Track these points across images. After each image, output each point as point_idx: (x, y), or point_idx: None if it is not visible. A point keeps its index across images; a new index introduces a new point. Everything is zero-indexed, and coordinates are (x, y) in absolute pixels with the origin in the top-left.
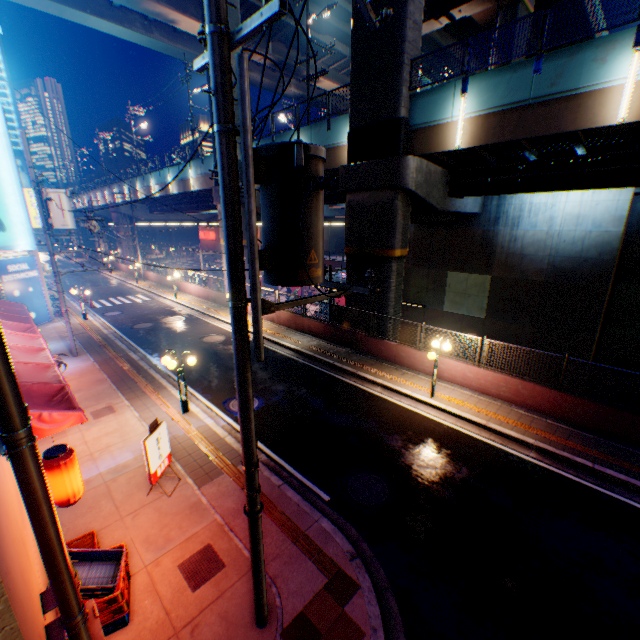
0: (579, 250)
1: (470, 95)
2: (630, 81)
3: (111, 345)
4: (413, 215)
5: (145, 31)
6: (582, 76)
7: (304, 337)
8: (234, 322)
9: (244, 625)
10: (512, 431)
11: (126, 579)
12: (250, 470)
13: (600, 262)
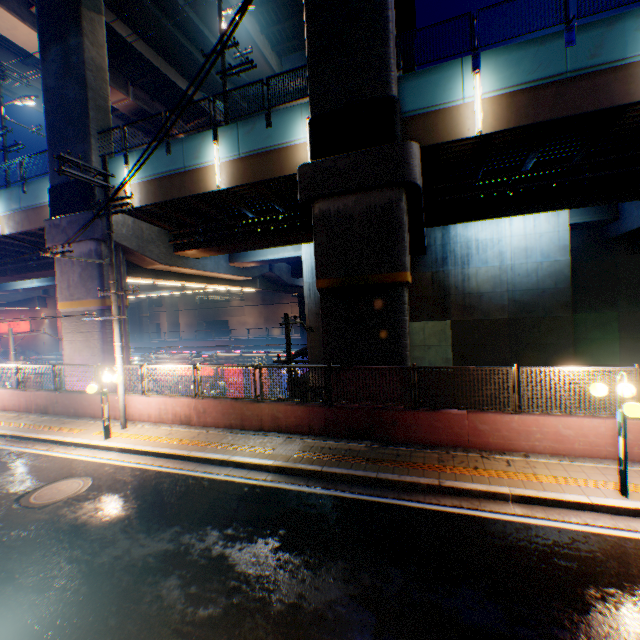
0: (535, 281)
1: (485, 72)
2: None
3: None
4: None
5: None
6: (627, 45)
7: (270, 438)
8: None
9: None
10: None
11: None
12: None
13: (558, 291)
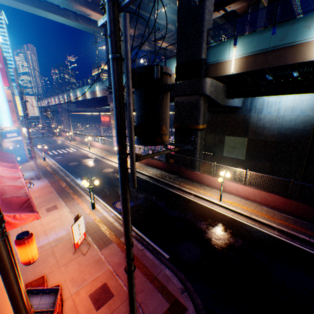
0: (293, 125)
1: (238, 46)
2: None
3: (57, 173)
4: (208, 108)
5: (75, 20)
6: (297, 35)
7: (153, 169)
8: (120, 166)
9: None
10: (264, 220)
11: (60, 304)
12: (128, 248)
13: (304, 131)
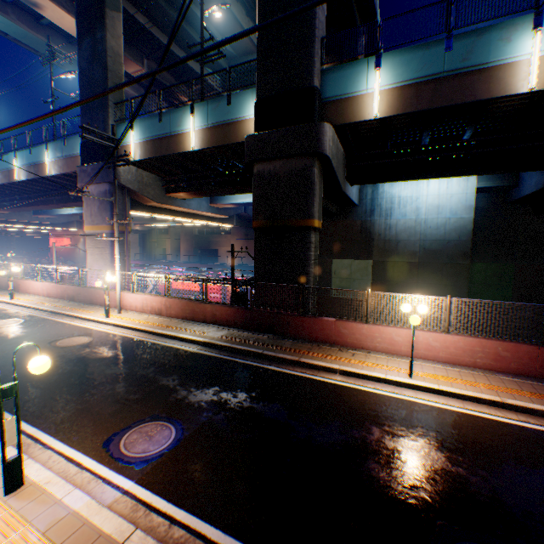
0: (443, 234)
1: (384, 69)
2: (536, 55)
3: None
4: None
5: None
6: (491, 52)
7: (208, 327)
8: None
9: None
10: (538, 404)
11: None
12: None
13: (460, 243)
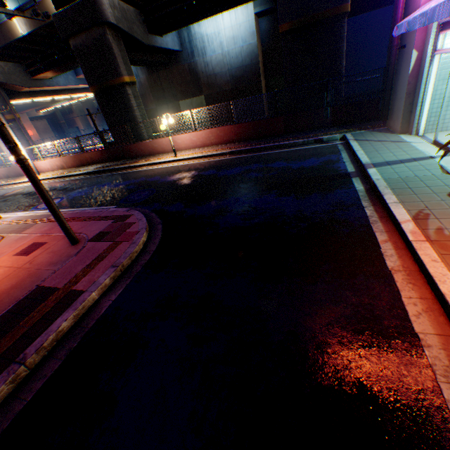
0: (242, 61)
1: None
2: None
3: None
4: (131, 54)
5: None
6: None
7: (91, 167)
8: None
9: (65, 249)
10: (218, 152)
11: None
12: None
13: (253, 66)
